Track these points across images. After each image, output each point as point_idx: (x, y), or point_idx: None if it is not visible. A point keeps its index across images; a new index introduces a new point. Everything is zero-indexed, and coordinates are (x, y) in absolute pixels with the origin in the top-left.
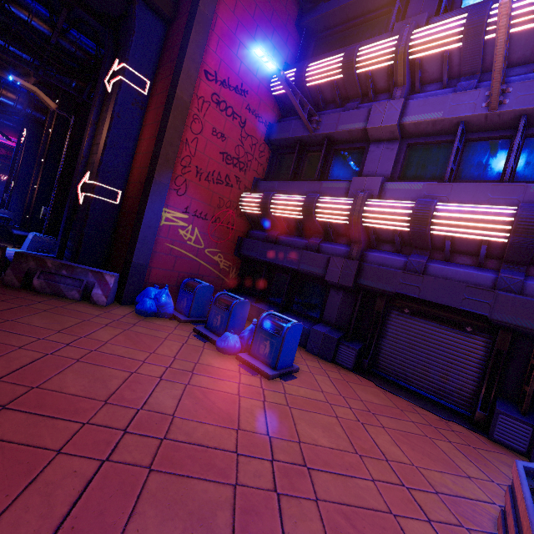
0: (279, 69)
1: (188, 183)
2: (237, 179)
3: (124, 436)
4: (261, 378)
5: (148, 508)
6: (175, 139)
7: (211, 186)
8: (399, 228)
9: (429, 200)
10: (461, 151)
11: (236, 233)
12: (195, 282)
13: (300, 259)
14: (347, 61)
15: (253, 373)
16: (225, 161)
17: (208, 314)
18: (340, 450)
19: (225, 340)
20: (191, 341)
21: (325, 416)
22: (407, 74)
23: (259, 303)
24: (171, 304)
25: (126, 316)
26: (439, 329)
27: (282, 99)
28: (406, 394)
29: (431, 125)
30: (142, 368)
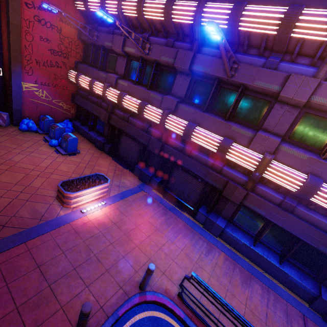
0: (61, 12)
1: (33, 69)
2: (63, 63)
3: (1, 165)
4: (60, 155)
5: (3, 175)
6: (17, 47)
7: (47, 69)
8: (117, 103)
9: (122, 94)
10: (144, 69)
11: (70, 91)
12: (46, 117)
13: (93, 109)
14: (101, 4)
15: (58, 153)
16: (53, 54)
17: (49, 132)
18: (68, 171)
19: (51, 142)
20: (39, 142)
21: (73, 165)
22: (125, 22)
23: (83, 126)
24: (35, 127)
25: (14, 131)
26: (132, 141)
27: (83, 12)
28: (121, 162)
29: (133, 54)
30: (13, 150)
